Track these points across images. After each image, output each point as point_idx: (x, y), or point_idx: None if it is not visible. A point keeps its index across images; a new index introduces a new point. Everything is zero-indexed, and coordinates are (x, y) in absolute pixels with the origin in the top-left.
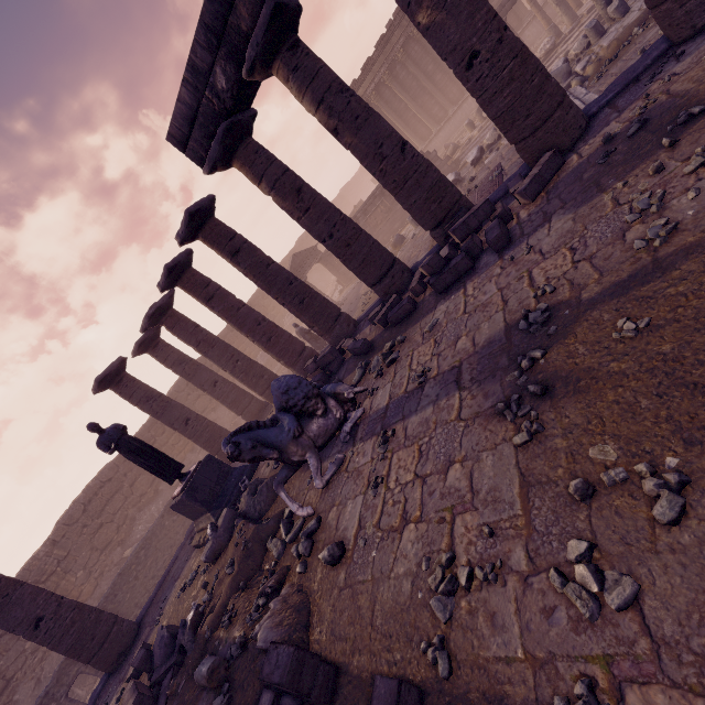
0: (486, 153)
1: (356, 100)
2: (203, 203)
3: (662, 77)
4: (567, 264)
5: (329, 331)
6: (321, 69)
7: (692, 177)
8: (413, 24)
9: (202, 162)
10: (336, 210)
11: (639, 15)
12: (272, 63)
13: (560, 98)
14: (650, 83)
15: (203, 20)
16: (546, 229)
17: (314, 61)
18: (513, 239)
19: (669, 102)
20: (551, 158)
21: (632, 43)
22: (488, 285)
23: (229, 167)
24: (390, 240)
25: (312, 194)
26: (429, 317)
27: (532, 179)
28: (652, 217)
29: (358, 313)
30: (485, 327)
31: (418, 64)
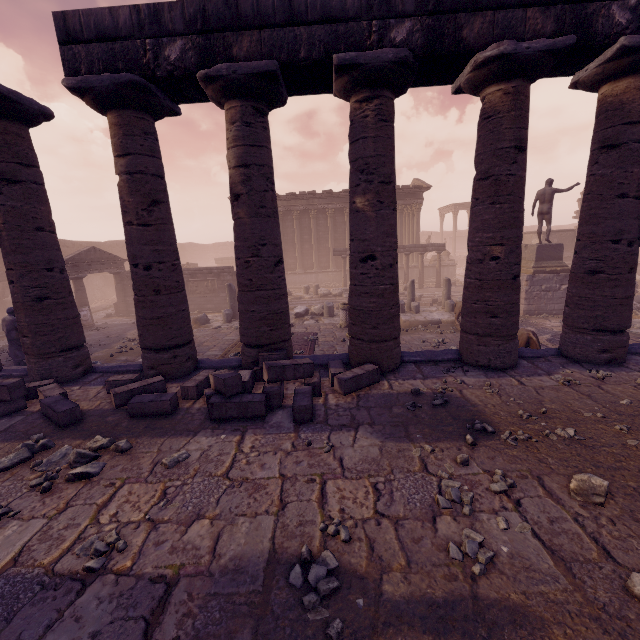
0: (309, 316)
1: (273, 196)
2: (28, 102)
3: (455, 377)
4: (369, 508)
5: (44, 355)
6: (266, 148)
7: (497, 499)
8: (350, 199)
9: (73, 72)
10: (176, 252)
11: (424, 320)
12: (233, 98)
13: (397, 334)
14: (446, 373)
15: (205, 3)
16: (352, 437)
17: (266, 137)
18: (316, 419)
19: (463, 401)
20: (374, 371)
21: (417, 331)
22: (271, 457)
23: (101, 112)
24: (195, 312)
25: (166, 217)
26: (180, 441)
27: (355, 376)
28: (464, 519)
29: (106, 353)
30: (243, 528)
31: (301, 228)
